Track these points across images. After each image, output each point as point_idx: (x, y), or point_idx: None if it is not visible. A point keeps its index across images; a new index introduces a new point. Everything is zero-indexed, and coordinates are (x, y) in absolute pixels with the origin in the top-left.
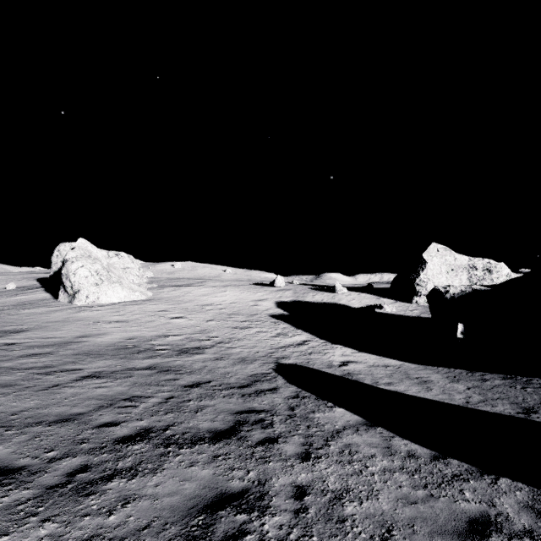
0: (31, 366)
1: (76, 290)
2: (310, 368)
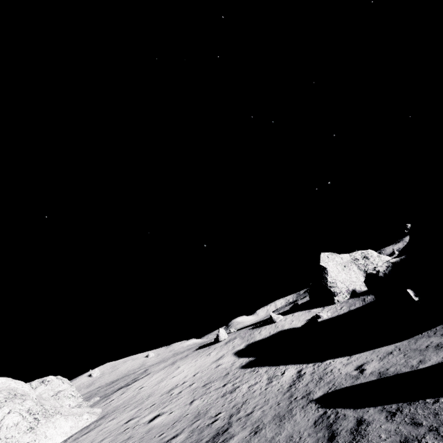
0: None
1: None
2: (345, 387)
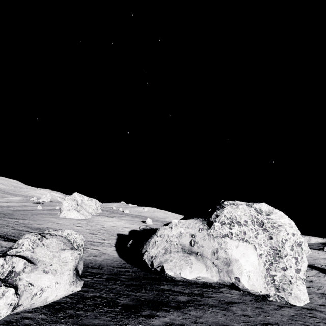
0: (9, 225)
1: (62, 211)
2: None
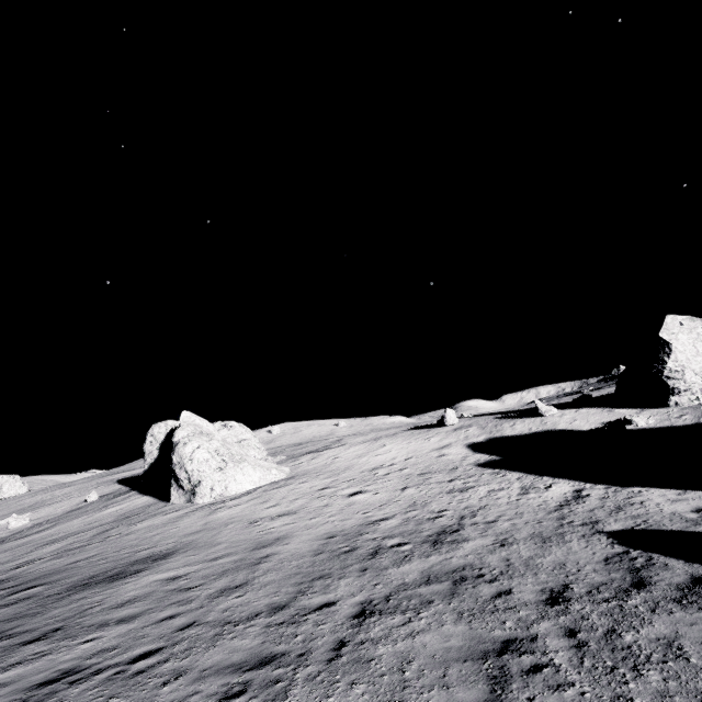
0: (250, 612)
1: (195, 482)
2: (669, 530)
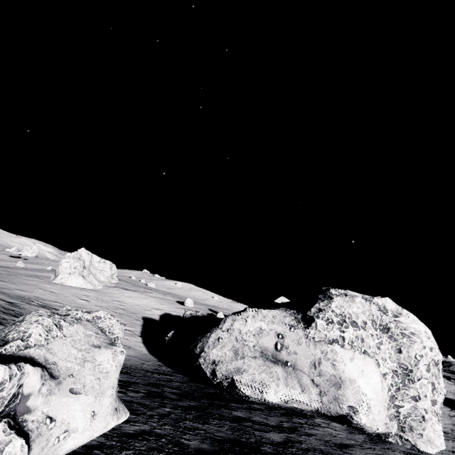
0: None
1: (58, 274)
2: None
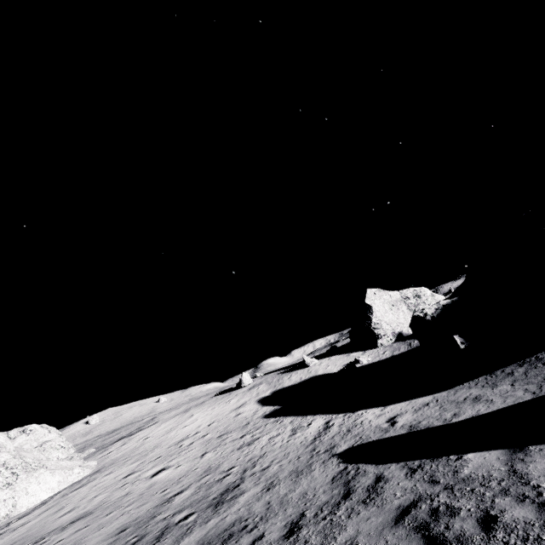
0: None
1: None
2: (372, 441)
